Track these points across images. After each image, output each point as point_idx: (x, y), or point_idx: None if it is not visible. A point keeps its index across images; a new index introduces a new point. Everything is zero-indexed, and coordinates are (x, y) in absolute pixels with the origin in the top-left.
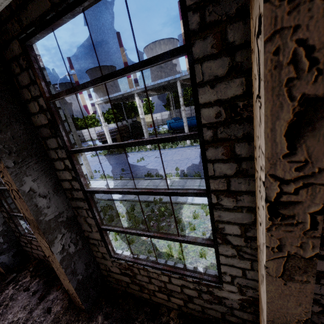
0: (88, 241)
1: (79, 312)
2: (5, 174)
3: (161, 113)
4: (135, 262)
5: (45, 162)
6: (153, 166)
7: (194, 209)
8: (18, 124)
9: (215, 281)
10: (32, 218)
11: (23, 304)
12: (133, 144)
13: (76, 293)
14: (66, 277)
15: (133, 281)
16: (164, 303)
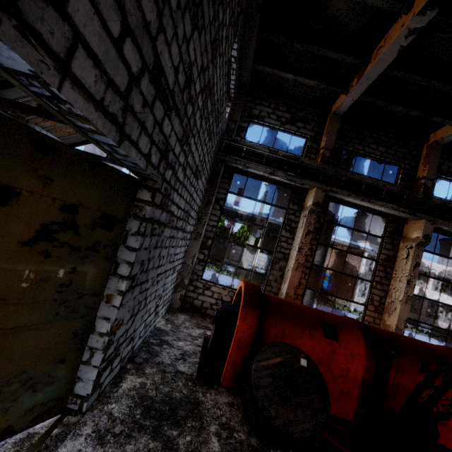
0: None
1: None
2: None
3: None
4: None
5: None
6: None
7: None
8: None
9: None
10: None
11: None
12: None
13: None
14: None
15: None
16: None
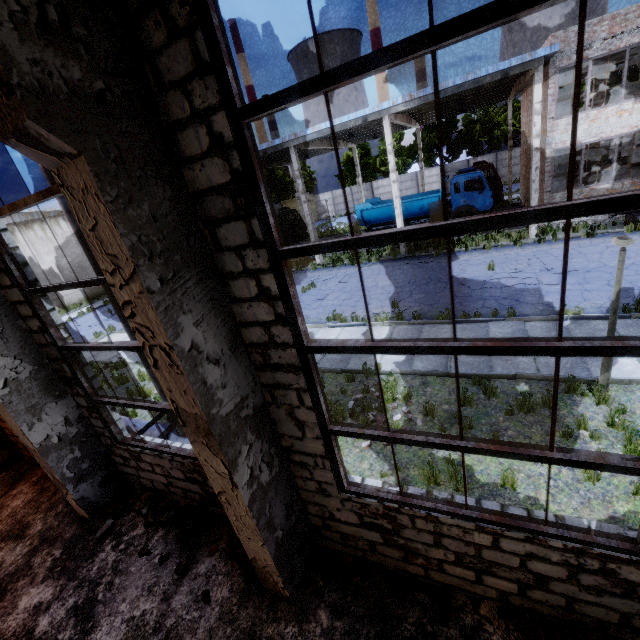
0: (287, 458)
1: (274, 601)
2: (141, 310)
3: (333, 192)
4: (405, 504)
5: (212, 281)
6: (339, 299)
7: (456, 386)
8: (160, 184)
9: (630, 549)
10: (196, 411)
11: (145, 582)
12: (489, 224)
13: (276, 566)
14: (258, 536)
15: (390, 540)
16: (463, 586)
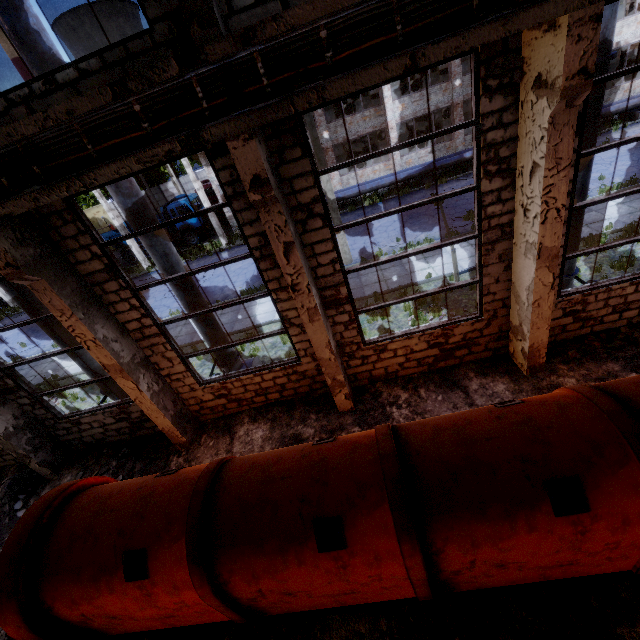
0: None
1: None
2: None
3: None
4: None
5: None
6: None
7: None
8: None
9: None
10: None
11: None
12: None
13: None
14: None
15: None
16: (6, 464)
